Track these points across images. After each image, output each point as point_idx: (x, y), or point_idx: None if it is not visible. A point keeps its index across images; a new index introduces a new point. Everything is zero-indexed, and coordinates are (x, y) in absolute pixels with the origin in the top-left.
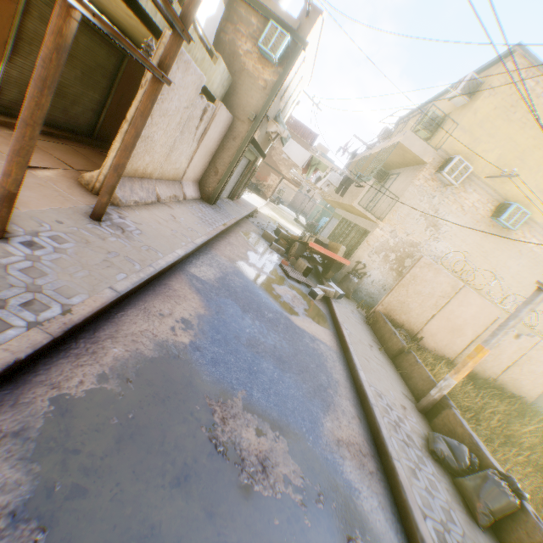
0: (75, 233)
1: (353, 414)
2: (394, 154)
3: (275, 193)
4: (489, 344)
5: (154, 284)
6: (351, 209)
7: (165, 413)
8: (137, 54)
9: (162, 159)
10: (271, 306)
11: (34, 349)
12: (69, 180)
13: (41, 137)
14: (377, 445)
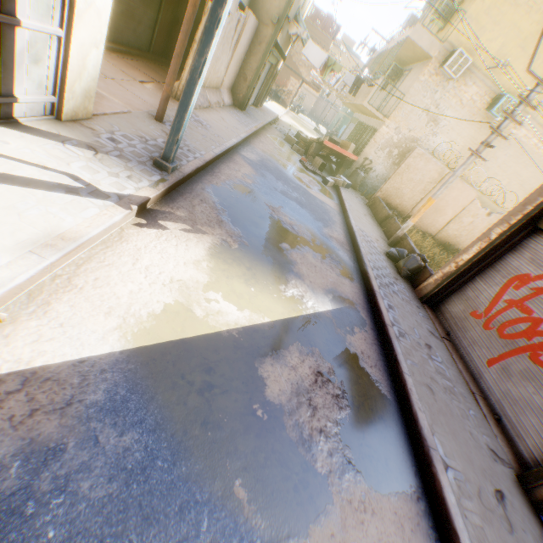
0: None
1: (342, 233)
2: (407, 50)
3: (294, 101)
4: (436, 195)
5: (226, 156)
6: (364, 110)
7: (250, 201)
8: None
9: (211, 71)
10: (294, 181)
11: (200, 165)
12: (160, 91)
13: (127, 58)
14: (353, 245)
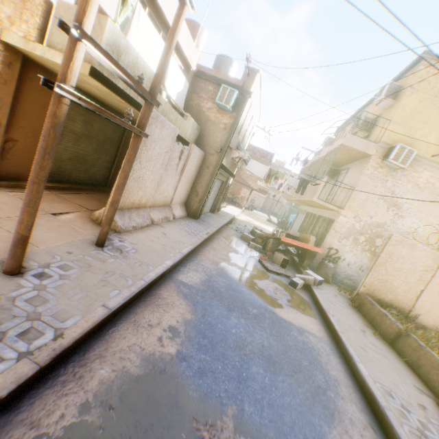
0: (80, 260)
1: (363, 422)
2: (340, 154)
3: (248, 202)
4: None
5: (145, 295)
6: (313, 203)
7: None
8: (117, 120)
9: (152, 192)
10: (255, 301)
11: (17, 384)
12: (84, 218)
13: (68, 192)
14: None
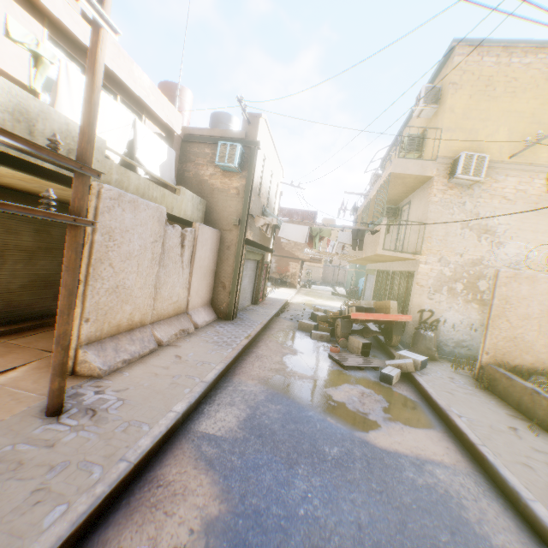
0: (3, 458)
1: None
2: (393, 187)
3: (303, 277)
4: None
5: (132, 489)
6: (379, 258)
7: None
8: (13, 208)
9: (149, 301)
10: (333, 431)
11: None
12: (41, 370)
13: (29, 334)
14: None
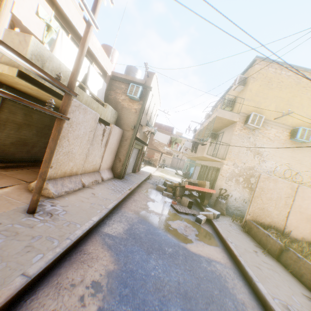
0: (8, 229)
1: None
2: (216, 123)
3: (160, 162)
4: None
5: (71, 253)
6: (204, 158)
7: None
8: (37, 106)
9: (82, 162)
10: (170, 241)
11: None
12: (21, 190)
13: (11, 169)
14: None
